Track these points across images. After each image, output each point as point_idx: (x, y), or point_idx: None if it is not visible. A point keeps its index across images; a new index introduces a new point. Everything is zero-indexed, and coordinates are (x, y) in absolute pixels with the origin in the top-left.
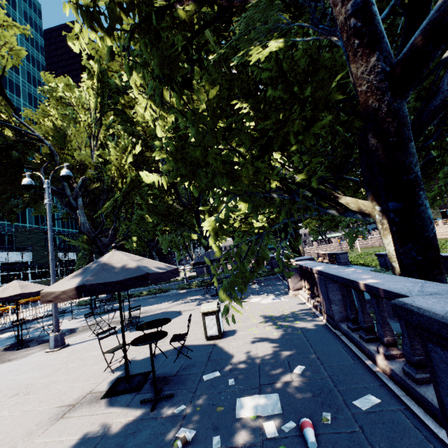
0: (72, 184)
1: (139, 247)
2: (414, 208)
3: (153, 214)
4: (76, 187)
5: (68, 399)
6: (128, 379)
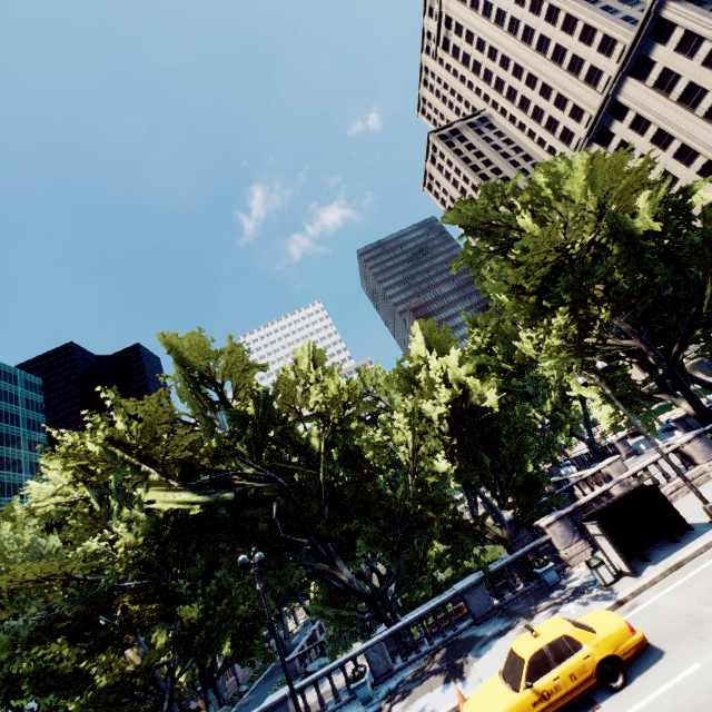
0: None
1: None
2: None
3: None
4: None
5: None
6: None
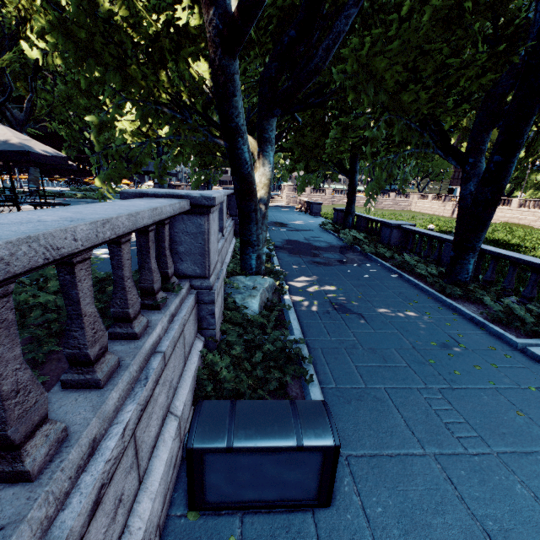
0: None
1: (70, 137)
2: (235, 150)
3: (84, 95)
4: None
5: None
6: None
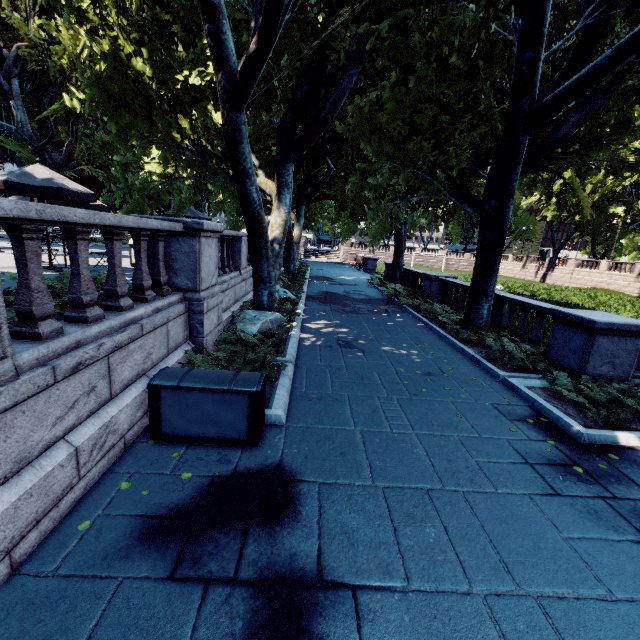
0: (0, 50)
1: (107, 181)
2: (243, 190)
3: (123, 140)
4: (8, 58)
5: (3, 266)
6: (51, 264)
